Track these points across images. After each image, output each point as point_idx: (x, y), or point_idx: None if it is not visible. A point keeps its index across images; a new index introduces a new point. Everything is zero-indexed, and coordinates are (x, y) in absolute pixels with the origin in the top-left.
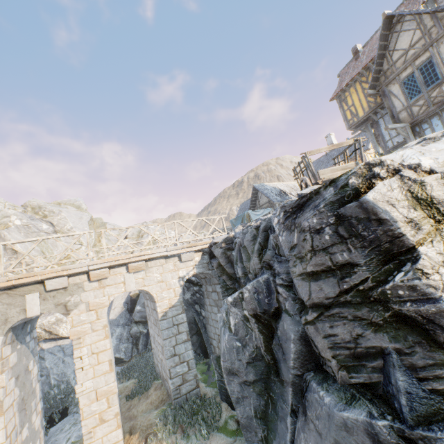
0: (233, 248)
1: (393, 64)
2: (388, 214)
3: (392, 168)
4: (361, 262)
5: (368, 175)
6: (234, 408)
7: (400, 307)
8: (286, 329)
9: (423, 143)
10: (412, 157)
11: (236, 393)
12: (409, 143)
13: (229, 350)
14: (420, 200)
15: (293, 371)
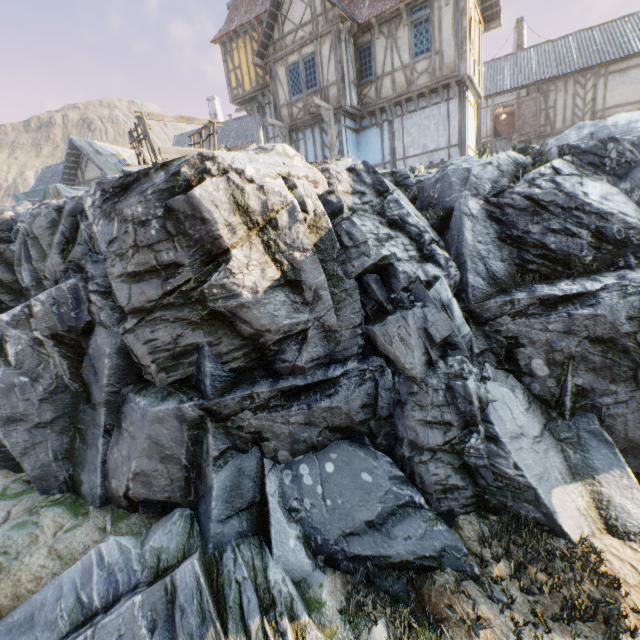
0: (13, 240)
1: (284, 38)
2: (212, 214)
3: (223, 167)
4: (186, 263)
5: (201, 169)
6: (21, 470)
7: (215, 305)
8: (101, 345)
9: (258, 151)
10: (241, 161)
11: (23, 443)
12: (251, 147)
13: (8, 391)
14: (240, 207)
15: (108, 389)
